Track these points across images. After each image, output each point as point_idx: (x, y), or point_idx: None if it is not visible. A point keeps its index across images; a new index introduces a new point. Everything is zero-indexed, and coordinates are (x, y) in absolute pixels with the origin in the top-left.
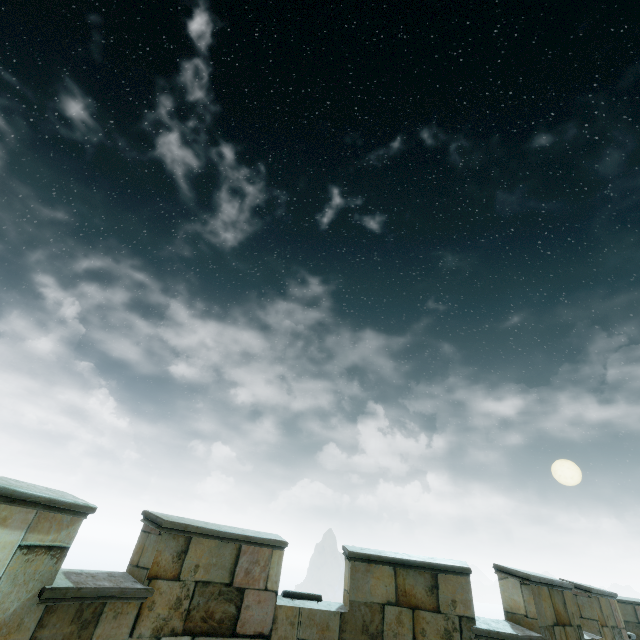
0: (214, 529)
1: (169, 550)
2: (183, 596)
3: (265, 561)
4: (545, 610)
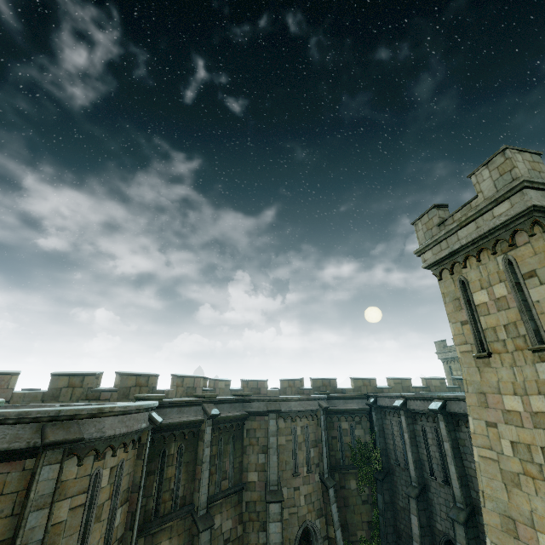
0: None
1: None
2: None
3: (8, 380)
4: (128, 382)
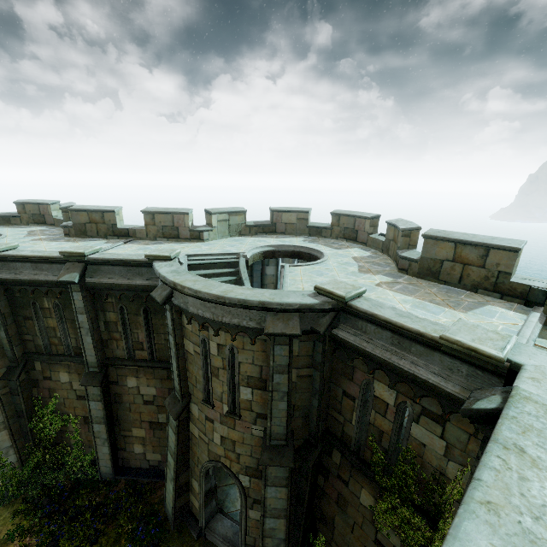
0: (29, 202)
1: (20, 208)
2: (30, 217)
3: (47, 208)
4: (81, 219)
